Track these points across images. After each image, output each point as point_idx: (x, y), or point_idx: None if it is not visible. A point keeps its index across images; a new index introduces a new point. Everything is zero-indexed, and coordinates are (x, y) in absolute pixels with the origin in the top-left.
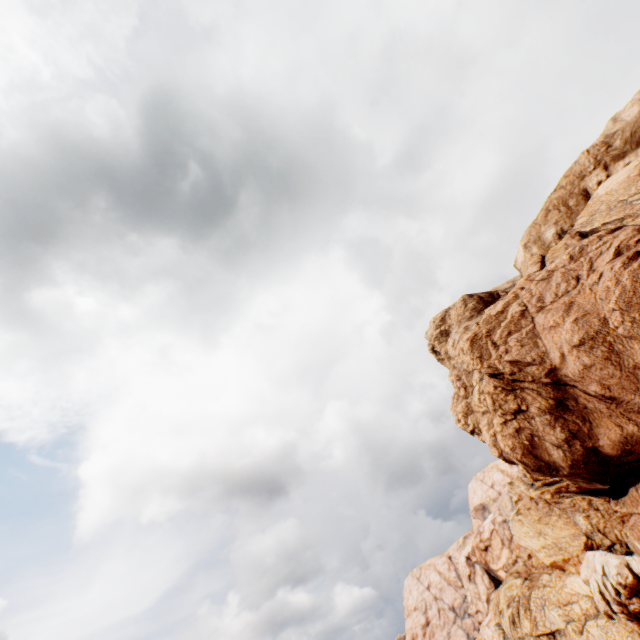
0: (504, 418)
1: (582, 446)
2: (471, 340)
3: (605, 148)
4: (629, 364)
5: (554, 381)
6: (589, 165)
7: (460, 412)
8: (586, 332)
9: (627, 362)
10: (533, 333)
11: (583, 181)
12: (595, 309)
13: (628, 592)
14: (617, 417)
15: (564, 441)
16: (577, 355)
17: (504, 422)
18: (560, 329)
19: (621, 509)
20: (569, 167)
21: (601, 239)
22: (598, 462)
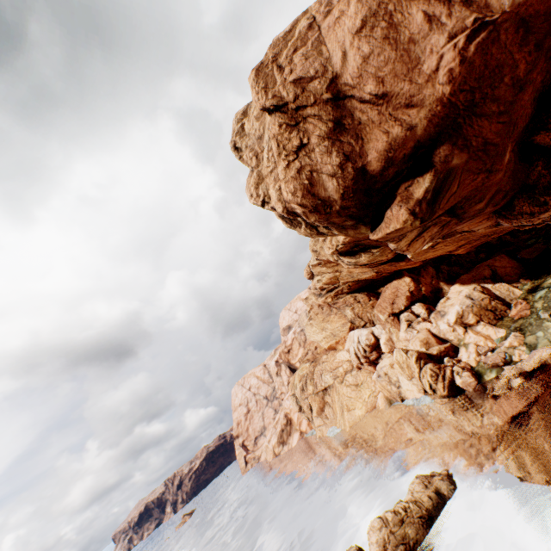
0: (288, 160)
1: (354, 168)
2: (257, 69)
3: None
4: (405, 38)
5: (335, 96)
6: None
7: (253, 185)
8: (369, 8)
9: (404, 36)
10: (319, 41)
11: None
12: None
13: (371, 349)
14: (386, 122)
15: (339, 167)
16: (358, 46)
17: (288, 165)
18: (345, 18)
19: (377, 236)
20: None
21: None
22: (365, 191)
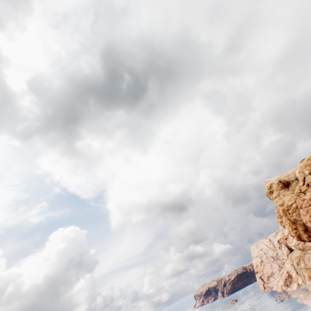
0: (292, 229)
1: None
2: (282, 210)
3: None
4: None
5: (304, 225)
6: None
7: (279, 221)
8: None
9: None
10: (299, 214)
11: None
12: None
13: None
14: None
15: (307, 237)
16: (309, 223)
17: (292, 230)
18: (305, 216)
19: None
20: None
21: None
22: None
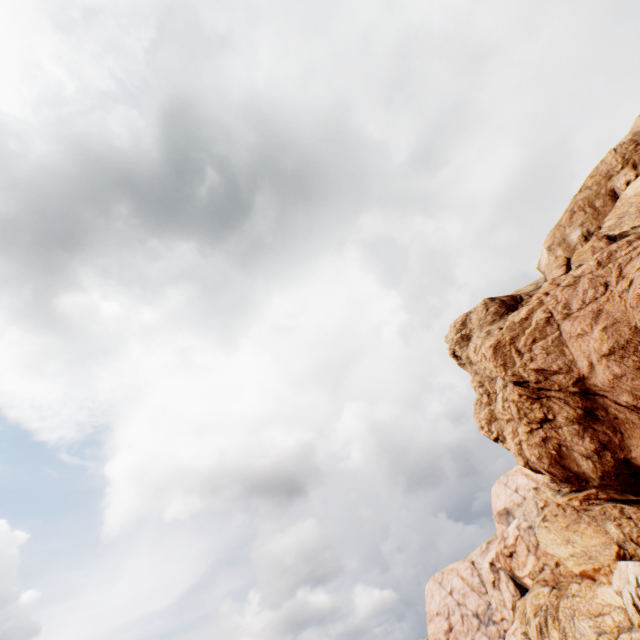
0: (530, 427)
1: (613, 457)
2: (494, 347)
3: (633, 146)
4: None
5: (582, 390)
6: (616, 164)
7: (483, 419)
8: (616, 341)
9: None
10: (559, 341)
11: (610, 181)
12: (625, 317)
13: None
14: None
15: (594, 452)
16: (606, 364)
17: (530, 431)
18: (588, 337)
19: None
20: (595, 167)
21: (631, 244)
22: (630, 474)
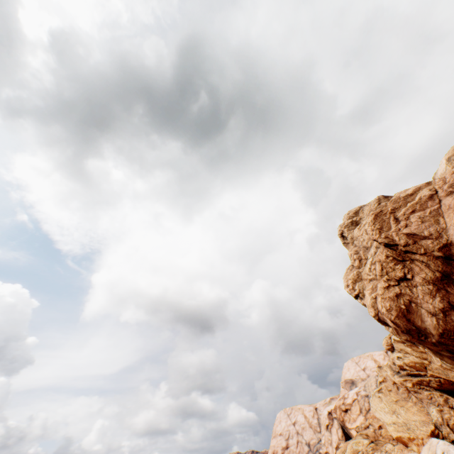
0: (388, 283)
1: None
2: (376, 214)
3: None
4: None
5: (446, 256)
6: None
7: (350, 279)
8: None
9: None
10: (437, 212)
11: None
12: None
13: None
14: None
15: (441, 310)
16: None
17: (387, 286)
18: None
19: None
20: None
21: None
22: None
